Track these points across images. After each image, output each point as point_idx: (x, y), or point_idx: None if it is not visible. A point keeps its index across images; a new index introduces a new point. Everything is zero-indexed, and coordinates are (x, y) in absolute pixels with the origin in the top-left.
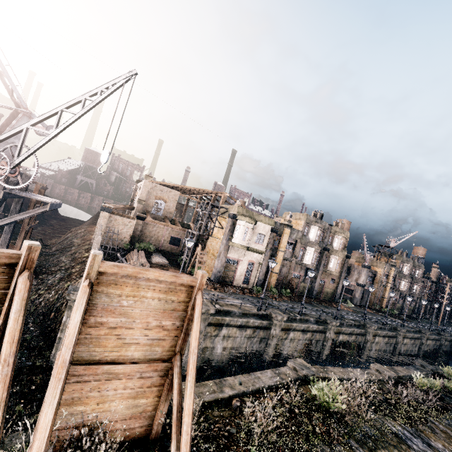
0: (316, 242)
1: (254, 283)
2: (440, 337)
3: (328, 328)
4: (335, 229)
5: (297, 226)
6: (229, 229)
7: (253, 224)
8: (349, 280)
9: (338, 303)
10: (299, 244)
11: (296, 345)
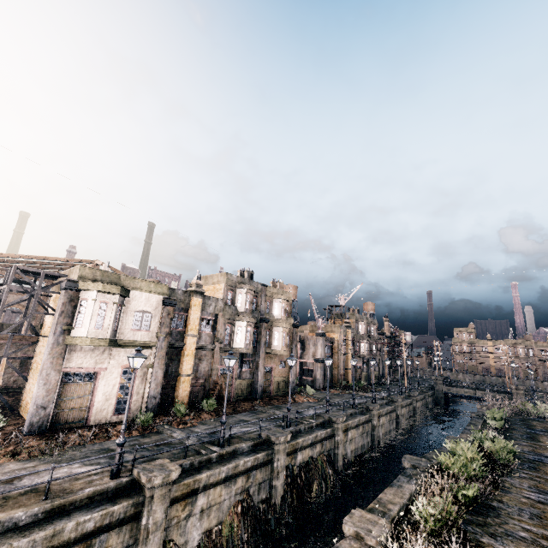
0: (247, 312)
1: (142, 406)
2: (411, 400)
3: (274, 452)
4: (271, 290)
5: (216, 293)
6: (62, 311)
7: (119, 294)
8: (305, 357)
9: (296, 394)
10: (221, 320)
11: (218, 517)
